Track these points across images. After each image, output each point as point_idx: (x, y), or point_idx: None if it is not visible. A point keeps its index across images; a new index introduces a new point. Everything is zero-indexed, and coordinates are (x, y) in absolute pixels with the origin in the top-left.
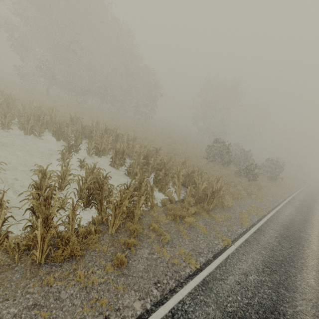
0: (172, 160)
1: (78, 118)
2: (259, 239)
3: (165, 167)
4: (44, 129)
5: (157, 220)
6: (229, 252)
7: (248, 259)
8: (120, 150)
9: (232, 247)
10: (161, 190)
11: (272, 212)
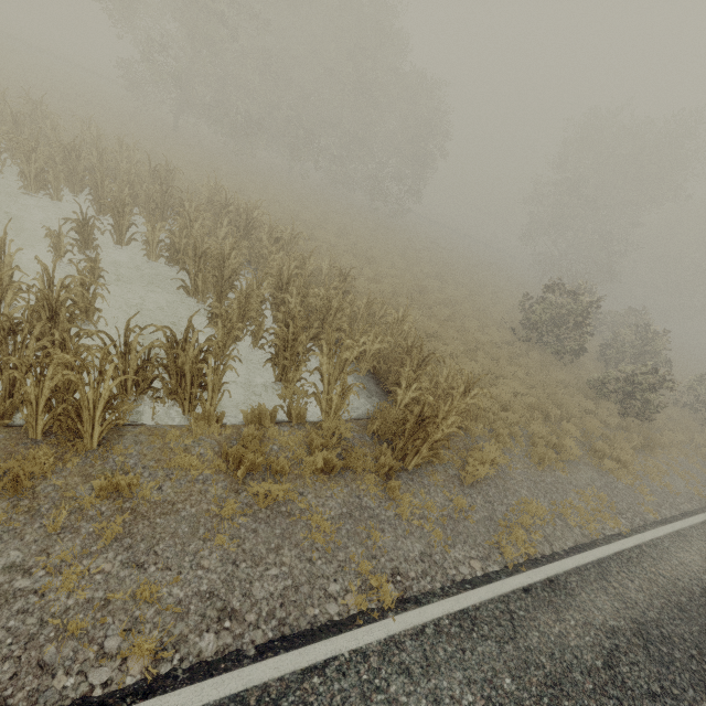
0: (381, 311)
1: (170, 170)
2: (528, 622)
3: (330, 322)
4: (83, 186)
5: (174, 460)
6: (343, 646)
7: (408, 700)
8: (209, 252)
9: (379, 626)
10: (284, 379)
11: (653, 532)
